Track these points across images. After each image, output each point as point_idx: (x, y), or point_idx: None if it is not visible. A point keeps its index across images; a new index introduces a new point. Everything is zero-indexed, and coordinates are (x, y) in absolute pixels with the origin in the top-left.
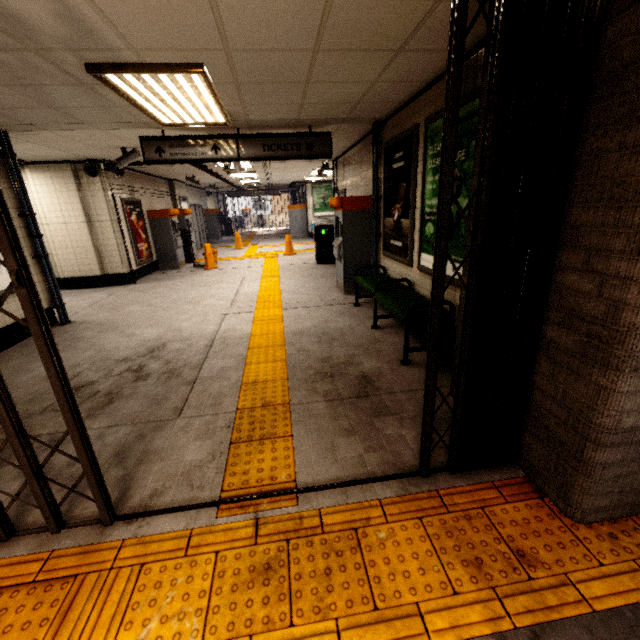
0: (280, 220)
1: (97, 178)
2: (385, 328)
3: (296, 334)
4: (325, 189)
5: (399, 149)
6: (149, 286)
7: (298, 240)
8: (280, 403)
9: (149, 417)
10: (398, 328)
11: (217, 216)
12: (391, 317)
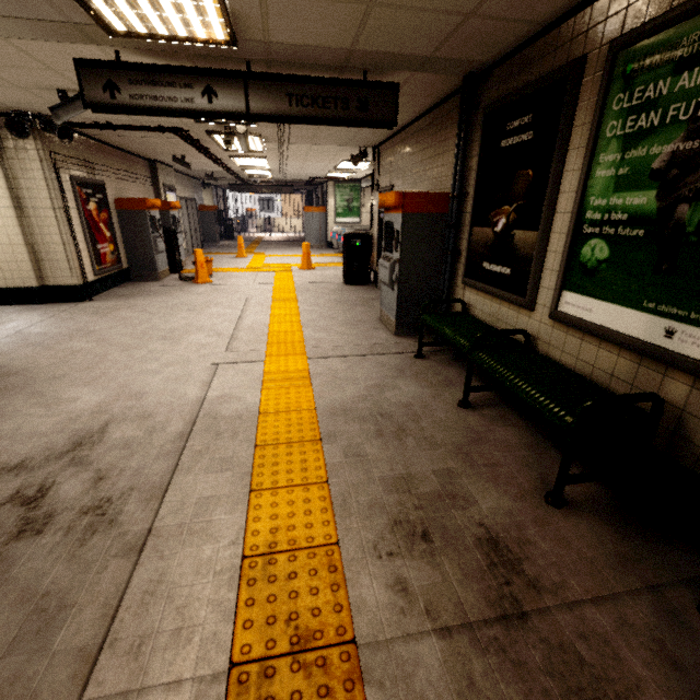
0: (291, 225)
1: (30, 142)
2: (481, 407)
3: (337, 413)
4: (350, 189)
5: (522, 111)
6: (110, 306)
7: (315, 250)
8: (333, 640)
9: (2, 696)
10: (502, 408)
11: (215, 214)
12: (491, 389)
